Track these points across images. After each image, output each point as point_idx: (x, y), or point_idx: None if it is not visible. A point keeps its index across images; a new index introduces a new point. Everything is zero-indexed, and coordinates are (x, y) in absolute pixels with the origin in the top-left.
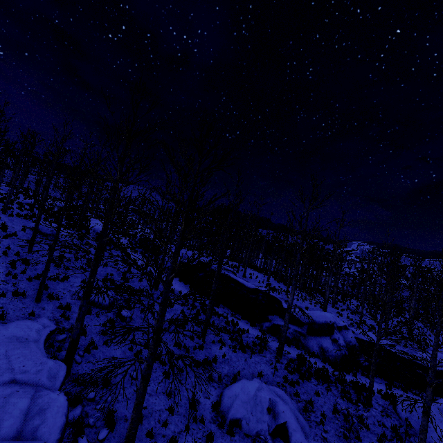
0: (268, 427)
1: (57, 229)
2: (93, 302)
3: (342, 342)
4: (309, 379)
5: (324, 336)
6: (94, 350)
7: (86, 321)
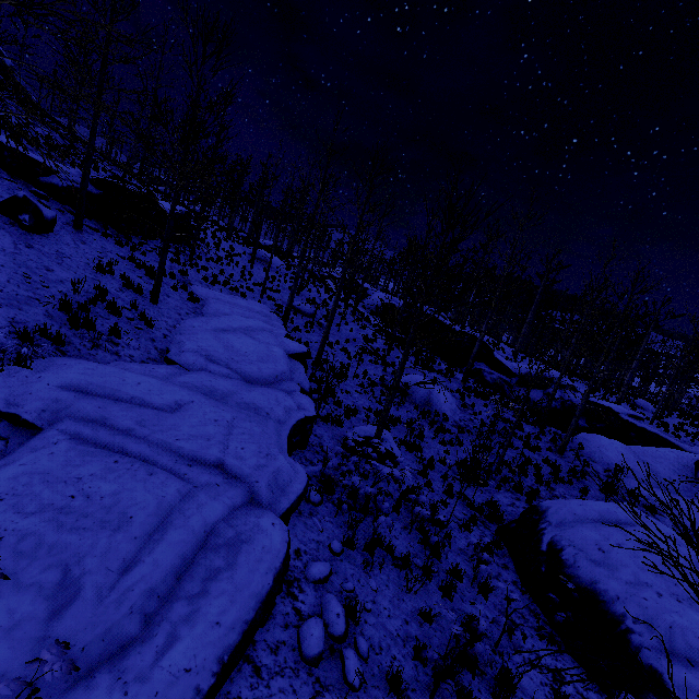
0: (420, 397)
1: (275, 240)
2: (298, 310)
3: (556, 397)
4: (484, 398)
5: (536, 389)
6: (299, 332)
7: (294, 318)
